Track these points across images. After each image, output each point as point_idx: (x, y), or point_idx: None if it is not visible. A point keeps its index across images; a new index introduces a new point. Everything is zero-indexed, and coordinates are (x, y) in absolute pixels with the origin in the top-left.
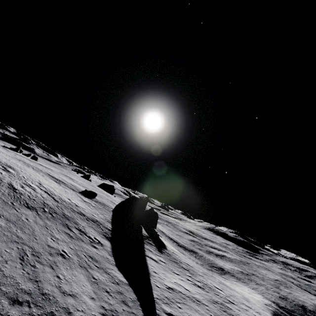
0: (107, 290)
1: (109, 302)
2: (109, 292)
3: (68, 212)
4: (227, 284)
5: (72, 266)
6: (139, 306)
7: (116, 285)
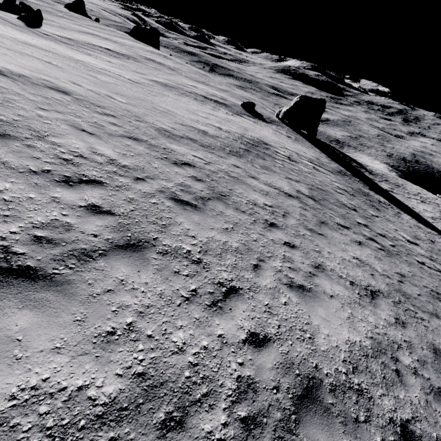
0: None
1: None
2: None
3: (349, 182)
4: None
5: (439, 245)
6: None
7: None
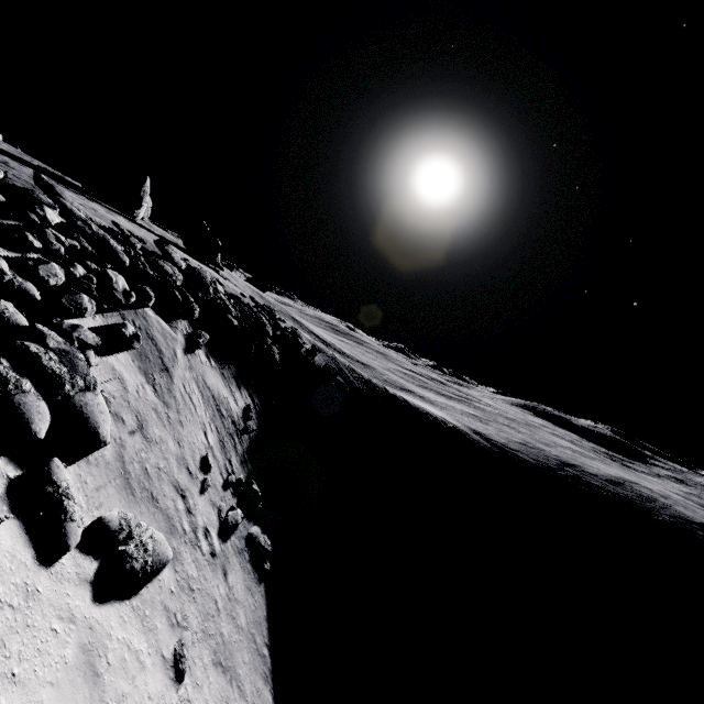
0: None
1: None
2: None
3: None
4: None
5: None
6: None
7: None
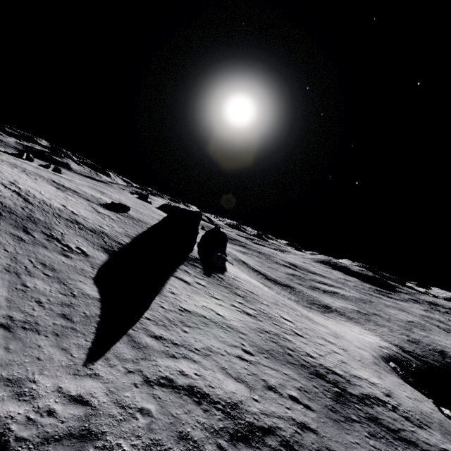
0: (42, 300)
1: (30, 313)
2: (42, 303)
3: (43, 215)
4: (328, 322)
5: None
6: (96, 323)
7: (69, 297)
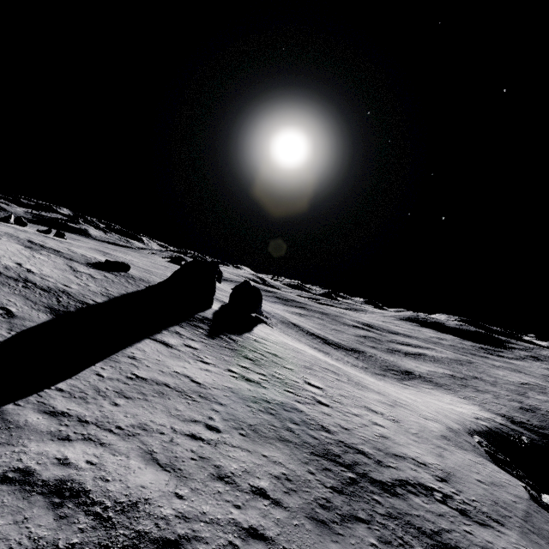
0: None
1: None
2: None
3: None
4: (404, 392)
5: None
6: None
7: None
